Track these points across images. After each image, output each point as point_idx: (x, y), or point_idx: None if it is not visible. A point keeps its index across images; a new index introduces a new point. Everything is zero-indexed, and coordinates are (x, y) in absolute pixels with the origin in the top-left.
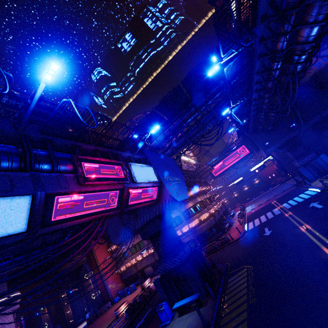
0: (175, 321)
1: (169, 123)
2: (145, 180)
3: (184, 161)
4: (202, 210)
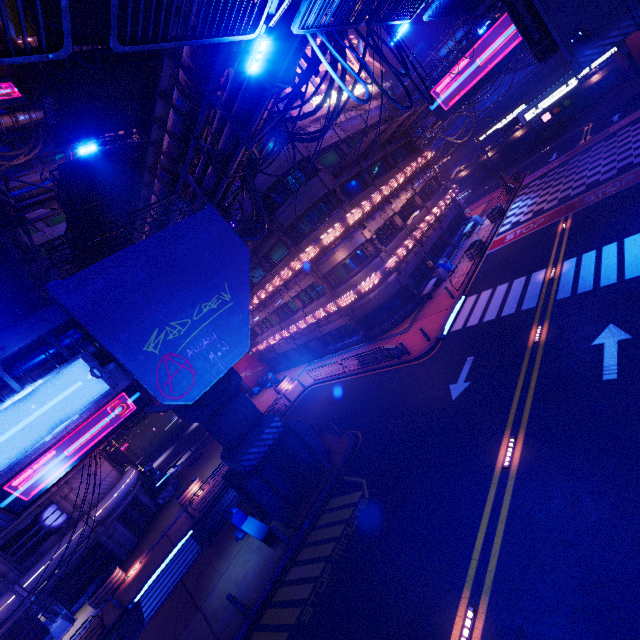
0: (247, 540)
1: (165, 59)
2: (48, 431)
3: (324, 116)
4: (367, 268)
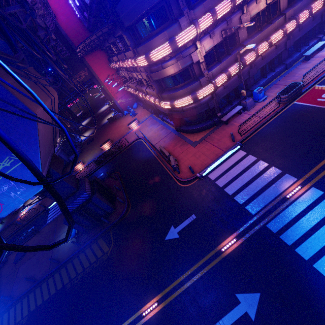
0: None
1: None
2: None
3: None
4: (185, 89)
